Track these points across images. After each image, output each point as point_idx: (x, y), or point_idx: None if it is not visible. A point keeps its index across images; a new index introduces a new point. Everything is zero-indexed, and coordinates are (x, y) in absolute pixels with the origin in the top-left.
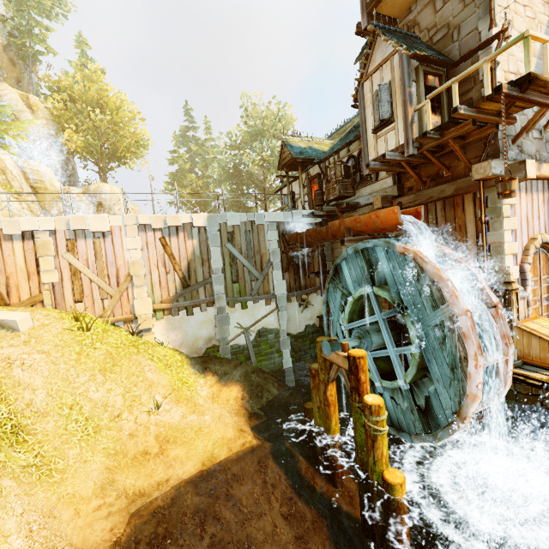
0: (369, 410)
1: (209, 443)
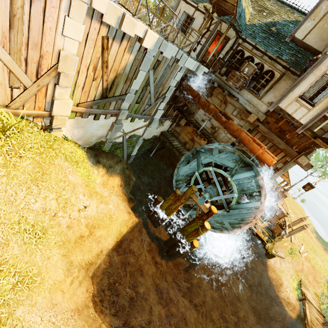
0: (205, 230)
1: (118, 226)
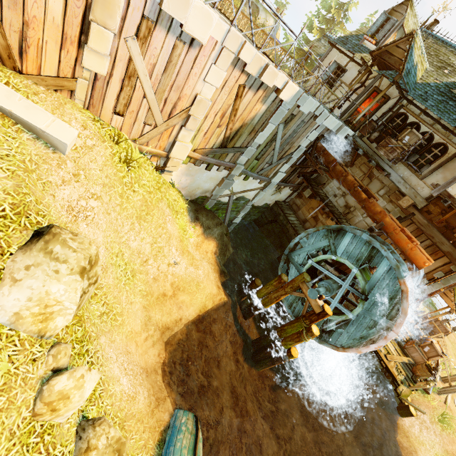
0: (312, 335)
1: (204, 297)
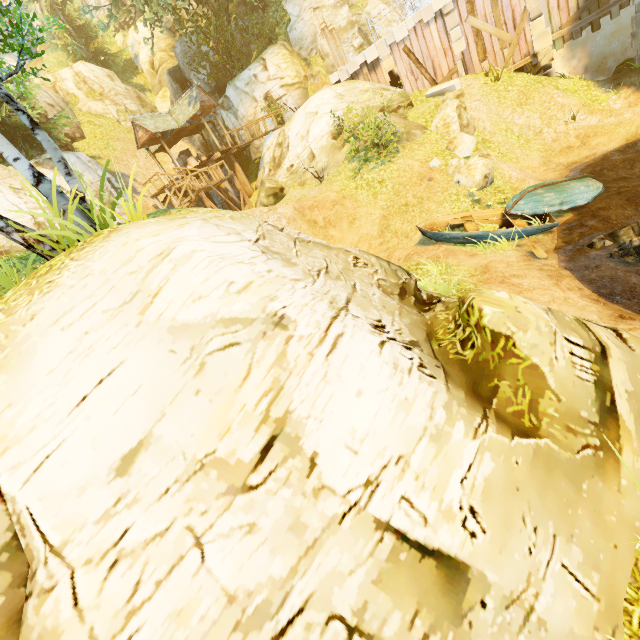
0: None
1: (632, 128)
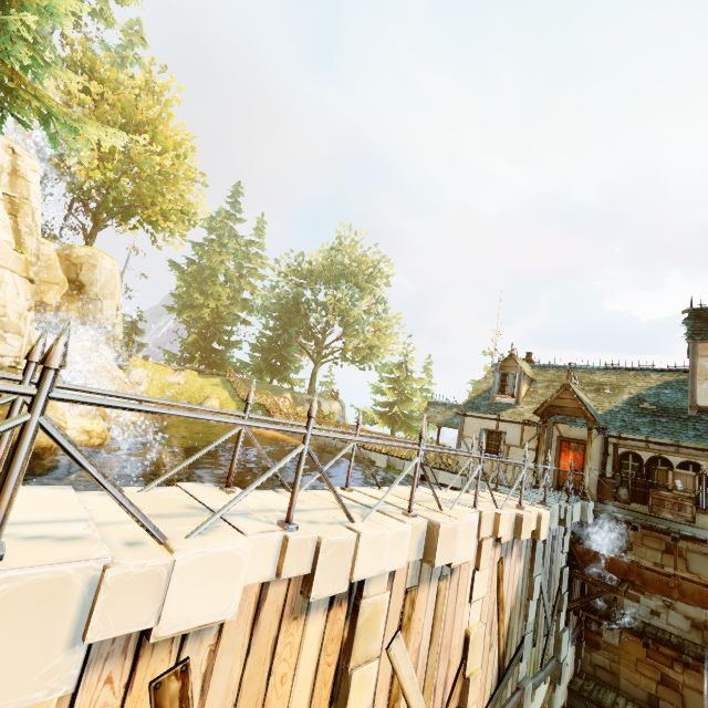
0: None
1: None
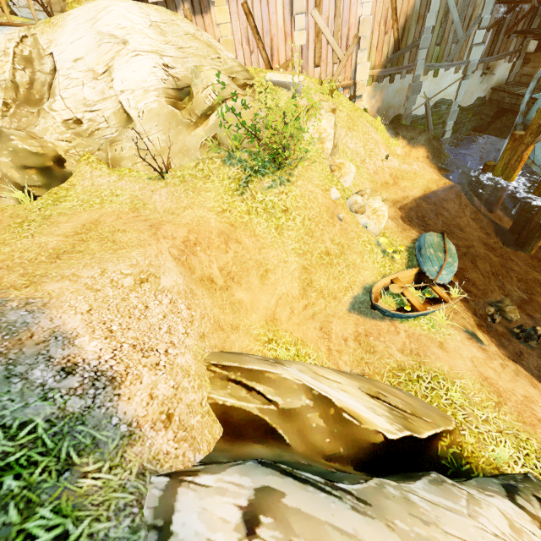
0: None
1: (425, 181)
